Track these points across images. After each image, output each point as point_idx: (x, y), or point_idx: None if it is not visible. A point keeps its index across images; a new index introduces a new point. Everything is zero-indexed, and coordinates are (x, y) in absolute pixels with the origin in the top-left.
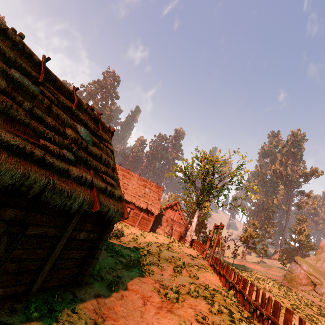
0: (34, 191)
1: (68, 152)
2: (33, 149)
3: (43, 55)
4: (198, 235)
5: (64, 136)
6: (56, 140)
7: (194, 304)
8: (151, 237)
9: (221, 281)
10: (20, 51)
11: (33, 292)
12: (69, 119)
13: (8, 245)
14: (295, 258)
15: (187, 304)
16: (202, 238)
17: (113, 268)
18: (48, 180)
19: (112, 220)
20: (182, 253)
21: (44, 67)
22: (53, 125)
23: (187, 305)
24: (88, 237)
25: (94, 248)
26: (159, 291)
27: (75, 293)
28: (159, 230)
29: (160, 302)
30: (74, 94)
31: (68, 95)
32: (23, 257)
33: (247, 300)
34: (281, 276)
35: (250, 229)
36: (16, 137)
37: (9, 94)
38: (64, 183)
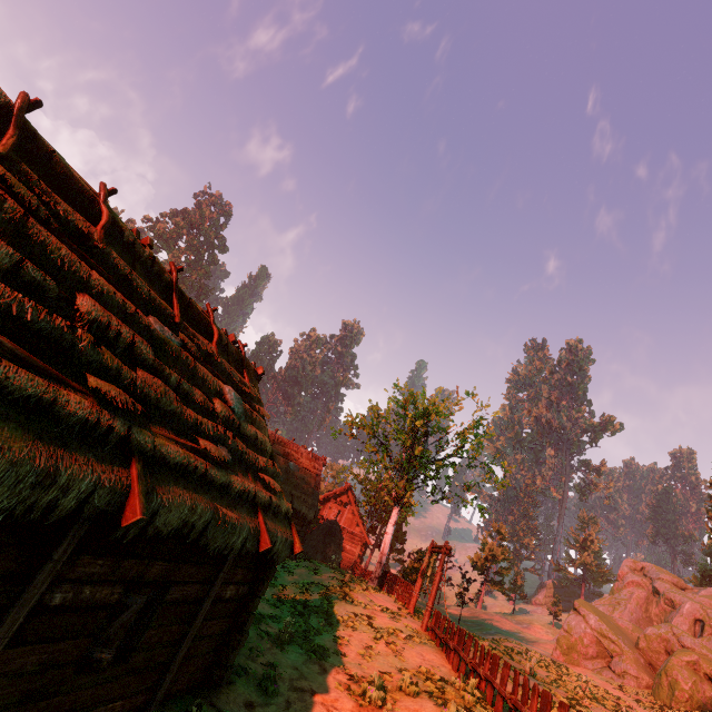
0: (196, 531)
1: (223, 448)
2: (196, 461)
3: (172, 264)
4: (387, 558)
5: (211, 416)
6: (209, 431)
7: (413, 709)
8: (305, 573)
9: (449, 661)
10: (147, 270)
11: (156, 705)
12: (215, 379)
13: (138, 621)
14: (576, 603)
15: (402, 709)
16: (404, 570)
17: (257, 649)
18: (213, 509)
19: (276, 559)
20: (371, 605)
21: (177, 290)
22: (202, 403)
23: (402, 710)
24: (235, 594)
25: (243, 613)
26: (349, 689)
27: (214, 702)
28: (315, 554)
29: (355, 709)
30: (213, 322)
31: (204, 327)
32: (154, 642)
33: (499, 695)
34: (550, 641)
35: (491, 542)
36: (180, 449)
37: (158, 369)
38: (227, 508)
